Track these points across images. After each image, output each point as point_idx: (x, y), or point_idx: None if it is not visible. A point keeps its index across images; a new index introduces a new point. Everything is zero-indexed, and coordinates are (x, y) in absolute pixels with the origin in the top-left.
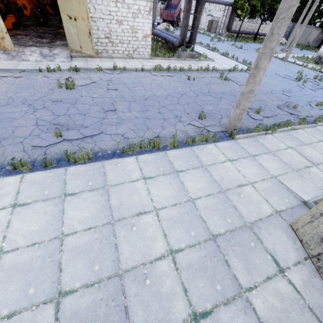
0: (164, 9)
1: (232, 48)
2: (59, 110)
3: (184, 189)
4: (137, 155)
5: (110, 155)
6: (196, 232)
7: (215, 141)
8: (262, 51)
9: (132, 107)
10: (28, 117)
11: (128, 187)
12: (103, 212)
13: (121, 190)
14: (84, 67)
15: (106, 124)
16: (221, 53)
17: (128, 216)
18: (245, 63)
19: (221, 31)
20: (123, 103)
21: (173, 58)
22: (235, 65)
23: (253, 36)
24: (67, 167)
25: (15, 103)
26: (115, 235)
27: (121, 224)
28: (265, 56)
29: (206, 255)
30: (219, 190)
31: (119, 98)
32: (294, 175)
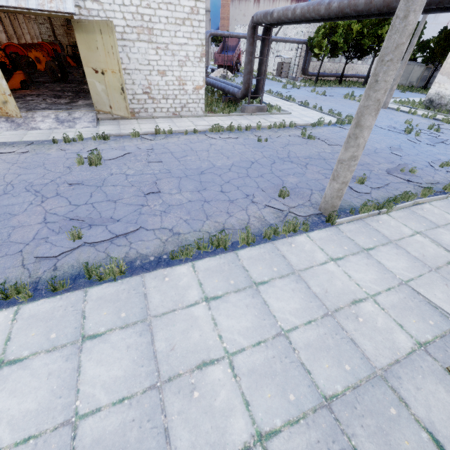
0: (219, 53)
1: (312, 96)
2: (79, 197)
3: (270, 313)
4: (194, 261)
5: (153, 263)
6: (296, 394)
7: (308, 230)
8: (364, 104)
9: (183, 186)
10: (33, 210)
11: (183, 317)
12: (143, 367)
13: (172, 322)
14: (114, 134)
15: (146, 215)
16: (298, 103)
17: (185, 370)
18: (332, 114)
19: (295, 74)
20: (171, 181)
21: (236, 113)
22: (320, 118)
23: (337, 78)
24: (87, 289)
25: (16, 191)
26: (164, 411)
27: (174, 387)
28: (369, 110)
29: (319, 440)
30: (324, 312)
31: (164, 174)
32: (434, 278)
